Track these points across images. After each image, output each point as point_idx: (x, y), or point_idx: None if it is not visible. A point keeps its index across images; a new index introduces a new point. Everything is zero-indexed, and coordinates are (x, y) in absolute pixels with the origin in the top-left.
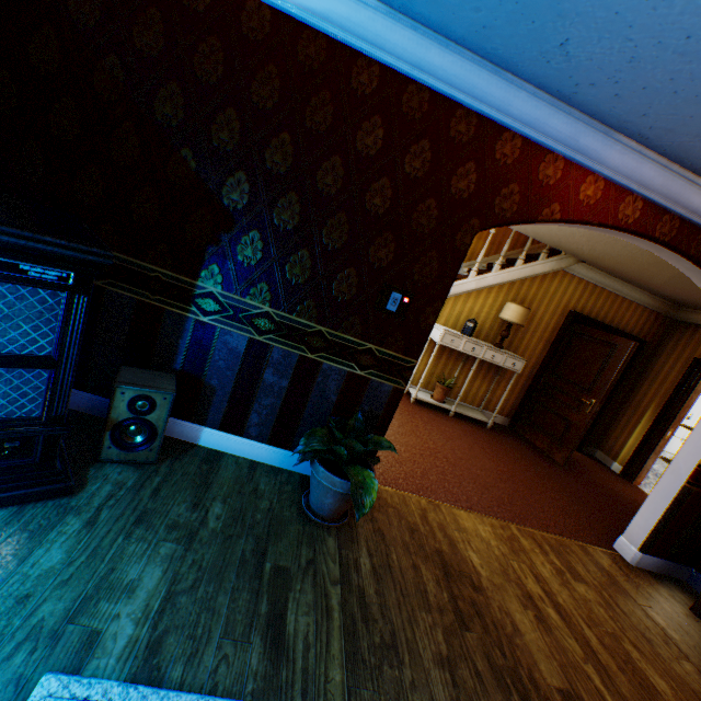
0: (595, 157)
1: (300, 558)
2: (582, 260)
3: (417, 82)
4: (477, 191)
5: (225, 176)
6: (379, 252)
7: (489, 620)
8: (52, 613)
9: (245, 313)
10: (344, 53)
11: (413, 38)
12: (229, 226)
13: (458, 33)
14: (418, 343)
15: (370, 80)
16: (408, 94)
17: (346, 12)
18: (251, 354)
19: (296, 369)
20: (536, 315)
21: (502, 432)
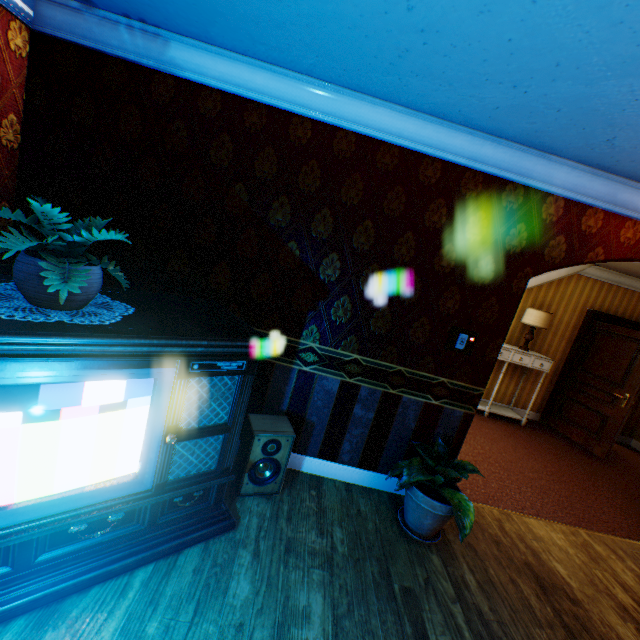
0: (632, 207)
1: (417, 577)
2: (595, 264)
3: (472, 169)
4: (527, 245)
5: (321, 258)
6: (446, 302)
7: (596, 634)
8: (262, 639)
9: (338, 361)
10: (412, 156)
11: (469, 140)
12: (325, 295)
13: (510, 134)
14: (484, 373)
15: (434, 173)
16: (464, 179)
17: (415, 129)
18: (343, 393)
19: (380, 403)
20: (555, 317)
21: (535, 428)
